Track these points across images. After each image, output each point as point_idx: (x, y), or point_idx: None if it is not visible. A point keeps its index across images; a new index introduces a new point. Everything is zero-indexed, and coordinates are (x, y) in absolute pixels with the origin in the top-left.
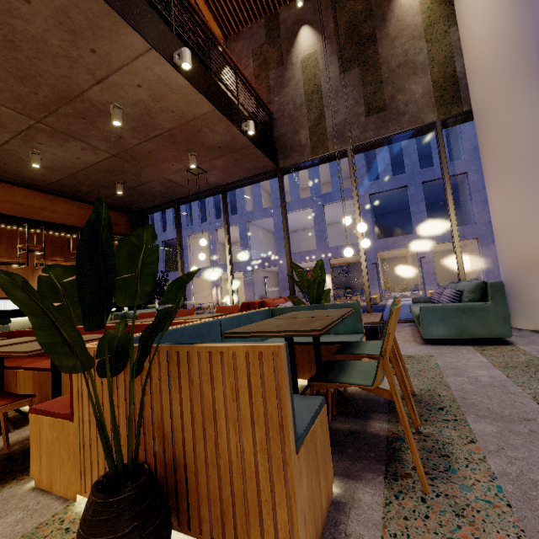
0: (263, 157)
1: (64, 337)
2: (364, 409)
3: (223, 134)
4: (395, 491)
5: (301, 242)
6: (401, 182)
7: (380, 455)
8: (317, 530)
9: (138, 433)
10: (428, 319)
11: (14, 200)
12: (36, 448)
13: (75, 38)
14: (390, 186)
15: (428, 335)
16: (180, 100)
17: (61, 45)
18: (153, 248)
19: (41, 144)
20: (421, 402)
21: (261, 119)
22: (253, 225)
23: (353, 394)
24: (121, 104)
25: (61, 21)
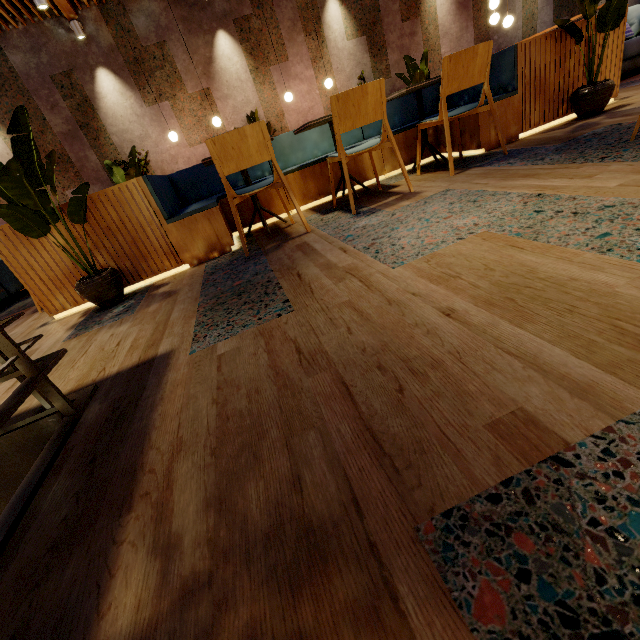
0: None
1: None
2: None
3: None
4: None
5: None
6: None
7: None
8: None
9: None
10: None
11: None
12: None
13: None
14: None
15: None
16: None
17: None
18: None
19: None
20: None
21: None
22: None
23: None
24: None
25: None
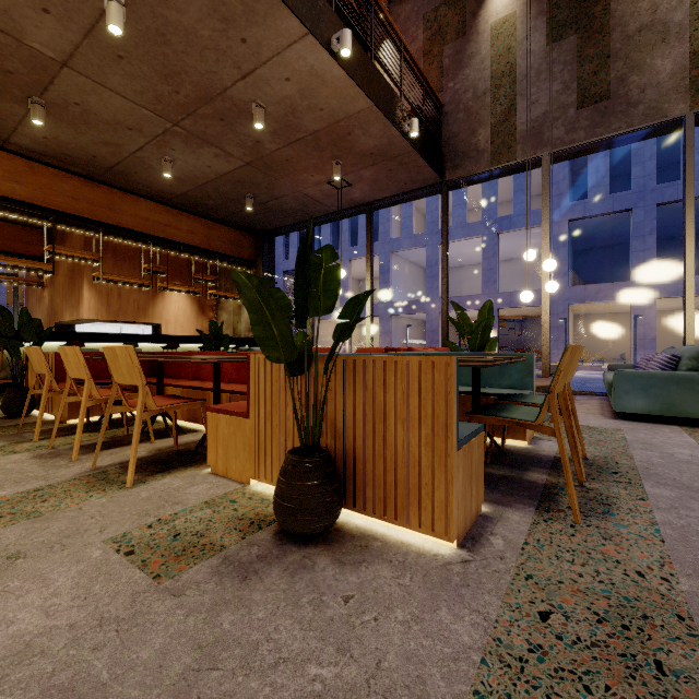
0: (425, 167)
1: (274, 332)
2: (522, 463)
3: (378, 137)
4: (545, 518)
5: (460, 283)
6: (622, 203)
7: (534, 495)
8: (466, 523)
9: (321, 420)
10: (623, 388)
11: (141, 214)
12: (213, 441)
13: (227, 27)
14: (603, 209)
15: (620, 407)
16: (332, 95)
17: (211, 36)
18: (334, 267)
19: (174, 150)
20: (592, 466)
21: (427, 113)
22: (398, 256)
23: (511, 450)
24: (265, 101)
25: (216, 8)
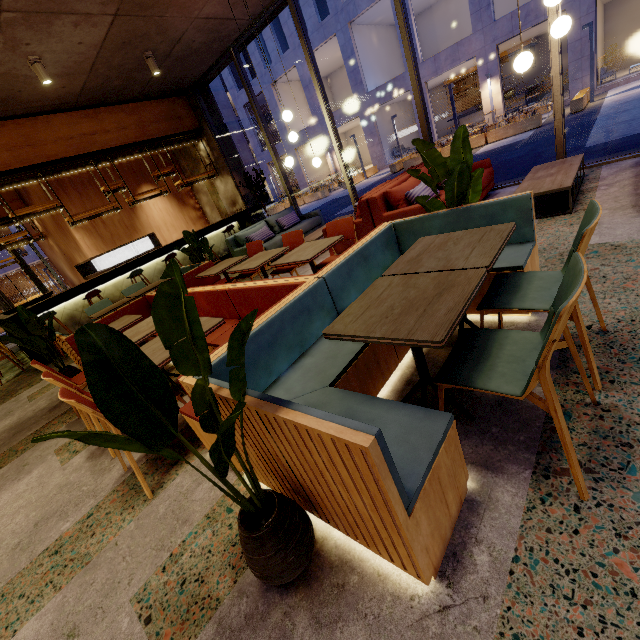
0: None
1: None
2: None
3: None
4: (542, 493)
5: (443, 26)
6: None
7: (532, 439)
8: (444, 539)
9: (256, 483)
10: None
11: (61, 134)
12: (200, 436)
13: None
14: None
15: None
16: None
17: None
18: (190, 300)
19: (29, 44)
20: (612, 348)
21: None
22: (359, 25)
23: None
24: None
25: None
